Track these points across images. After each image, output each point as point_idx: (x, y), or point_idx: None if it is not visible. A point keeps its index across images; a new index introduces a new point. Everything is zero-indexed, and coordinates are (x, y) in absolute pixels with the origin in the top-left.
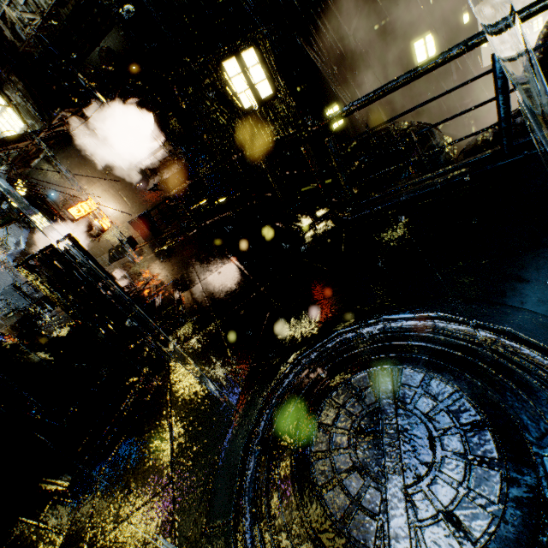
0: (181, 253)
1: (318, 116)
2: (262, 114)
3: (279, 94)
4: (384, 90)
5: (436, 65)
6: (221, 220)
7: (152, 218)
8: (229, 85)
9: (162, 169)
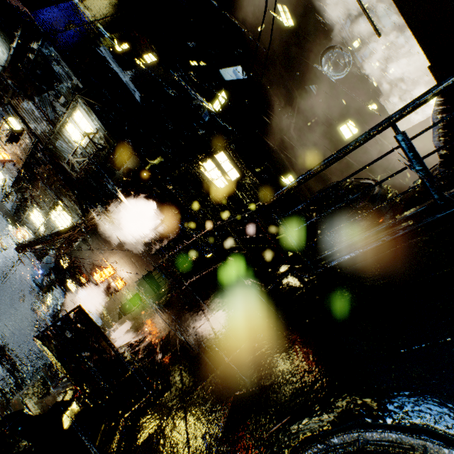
0: (170, 310)
1: (277, 185)
2: (233, 190)
3: (244, 176)
4: (310, 173)
5: (348, 150)
6: (204, 276)
7: (153, 277)
8: (208, 176)
9: (162, 238)
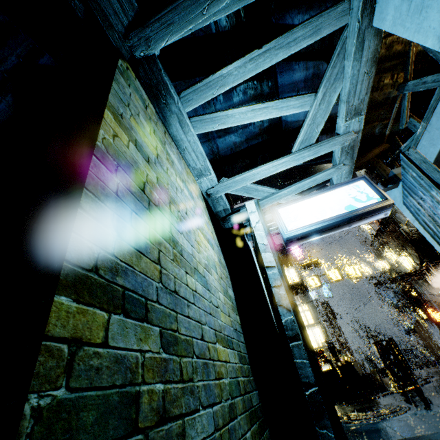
0: None
1: None
2: None
3: None
4: None
5: None
6: None
7: None
8: None
9: None
